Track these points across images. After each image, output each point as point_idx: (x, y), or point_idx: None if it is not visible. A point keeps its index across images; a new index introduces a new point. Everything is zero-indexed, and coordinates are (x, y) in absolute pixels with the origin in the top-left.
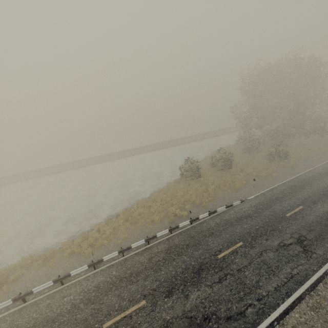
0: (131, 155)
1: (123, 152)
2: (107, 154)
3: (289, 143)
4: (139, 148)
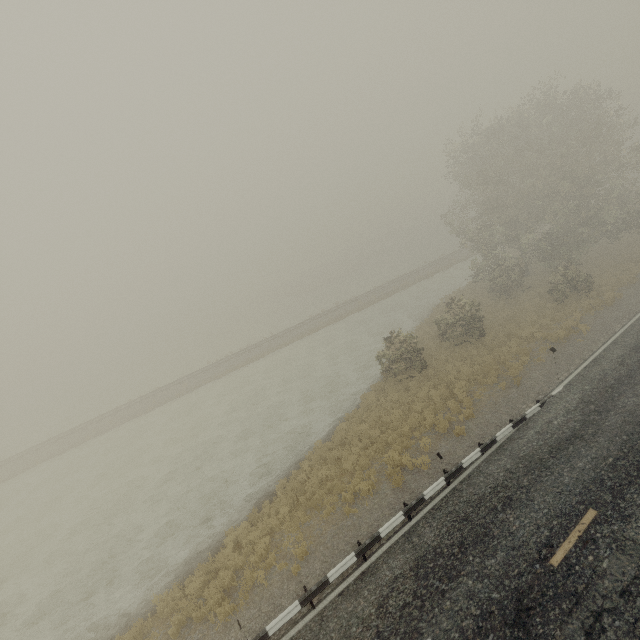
0: (266, 352)
1: (250, 350)
2: (218, 360)
3: (579, 258)
4: (280, 336)
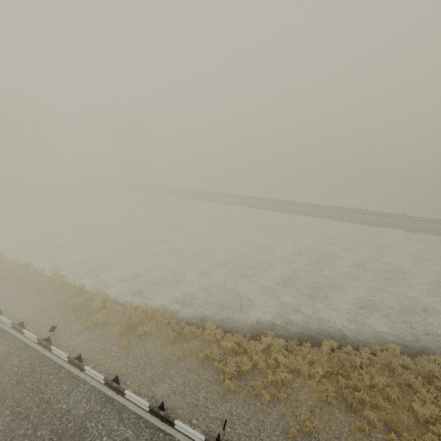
0: (389, 225)
1: (374, 215)
2: (342, 207)
3: None
4: (413, 219)
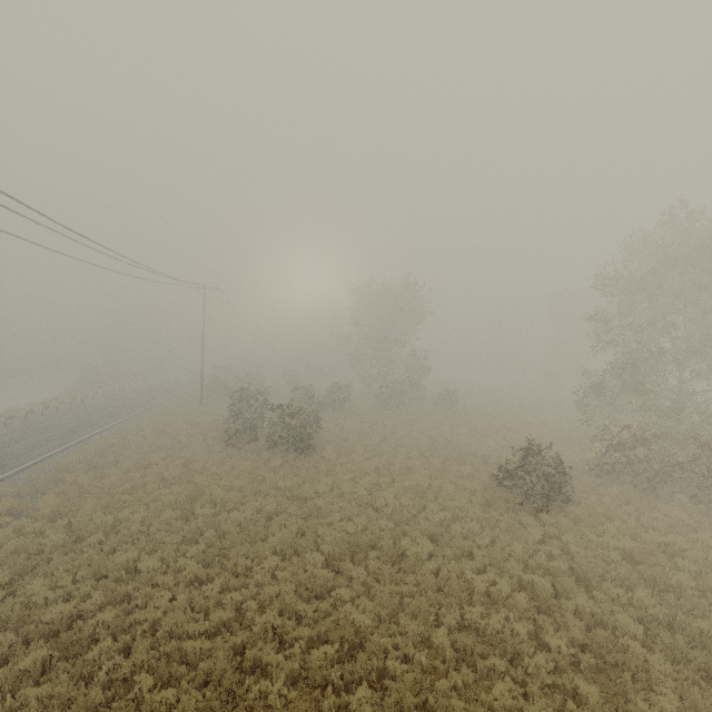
0: None
1: None
2: None
3: None
4: None
